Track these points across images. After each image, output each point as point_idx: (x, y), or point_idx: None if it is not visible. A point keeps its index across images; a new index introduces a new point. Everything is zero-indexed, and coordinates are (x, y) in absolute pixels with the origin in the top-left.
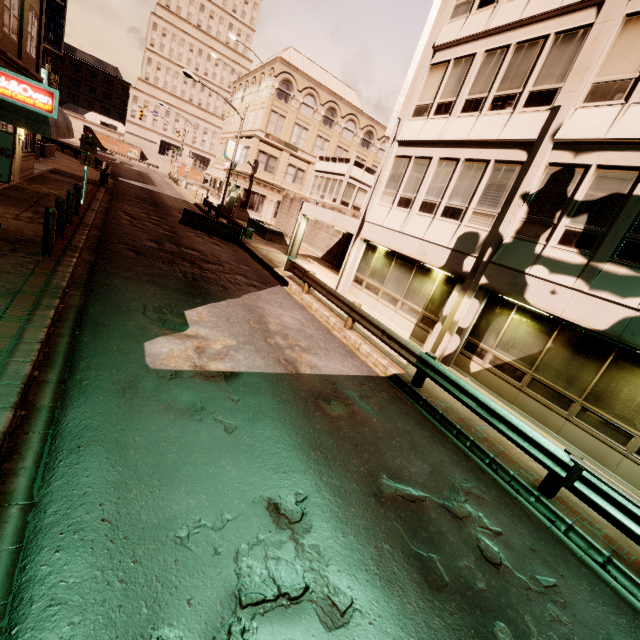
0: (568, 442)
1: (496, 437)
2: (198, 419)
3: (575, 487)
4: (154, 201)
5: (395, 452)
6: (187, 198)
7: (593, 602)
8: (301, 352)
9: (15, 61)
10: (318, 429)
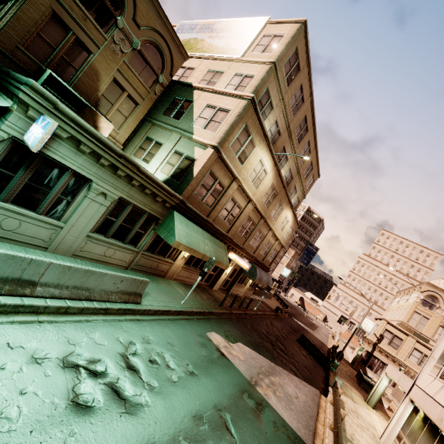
0: None
1: None
2: (200, 345)
3: None
4: (297, 330)
5: (250, 430)
6: (329, 344)
7: None
8: (270, 390)
9: (259, 260)
10: (229, 387)
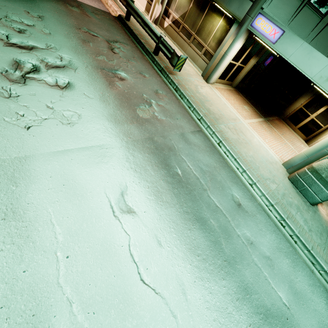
0: (187, 55)
1: (152, 43)
2: None
3: (159, 46)
4: None
5: (96, 27)
6: None
7: (144, 69)
8: None
9: None
10: (60, 9)
